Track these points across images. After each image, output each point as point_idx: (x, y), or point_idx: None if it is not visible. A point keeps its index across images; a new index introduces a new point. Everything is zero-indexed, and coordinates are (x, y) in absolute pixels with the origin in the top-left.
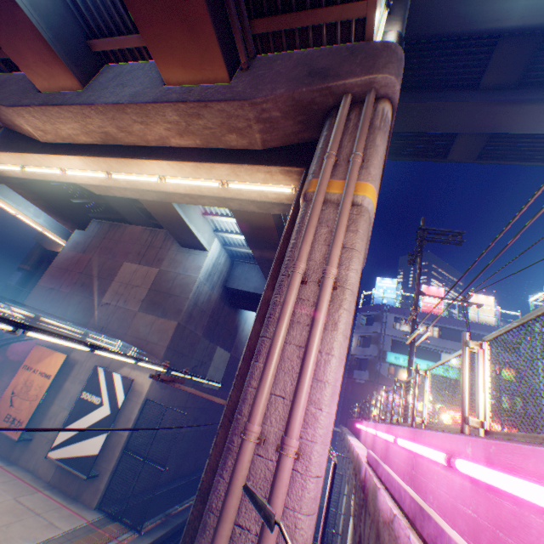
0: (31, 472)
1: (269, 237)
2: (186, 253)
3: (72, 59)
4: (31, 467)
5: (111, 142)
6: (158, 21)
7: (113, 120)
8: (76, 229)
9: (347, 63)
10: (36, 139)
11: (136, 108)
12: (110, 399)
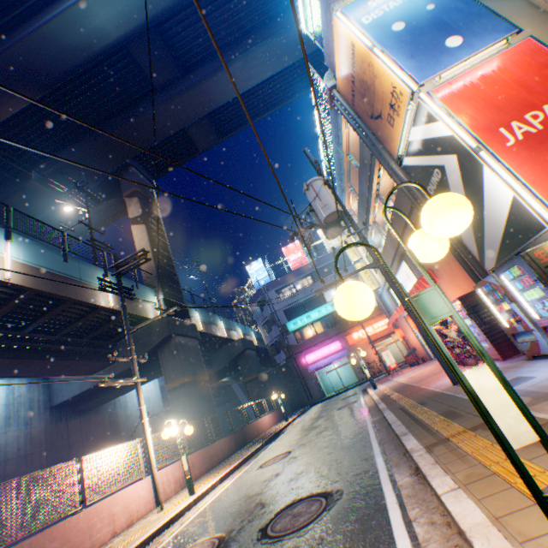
0: None
1: None
2: None
3: None
4: None
5: None
6: None
7: None
8: None
9: None
10: None
11: None
12: None
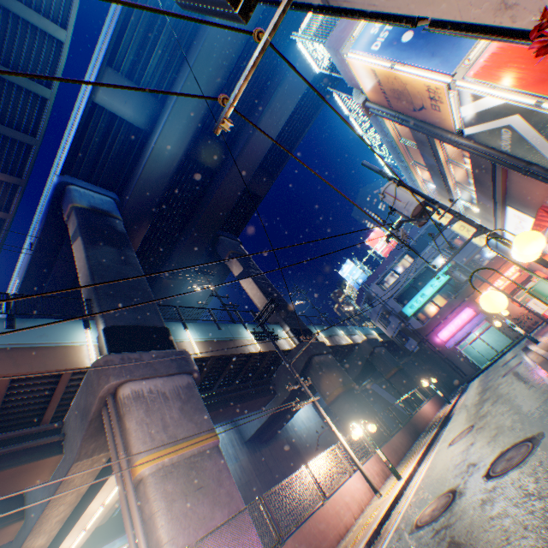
0: None
1: None
2: None
3: (5, 517)
4: None
5: (65, 518)
6: (7, 486)
7: (50, 518)
8: None
9: (89, 395)
10: None
11: (48, 508)
12: None
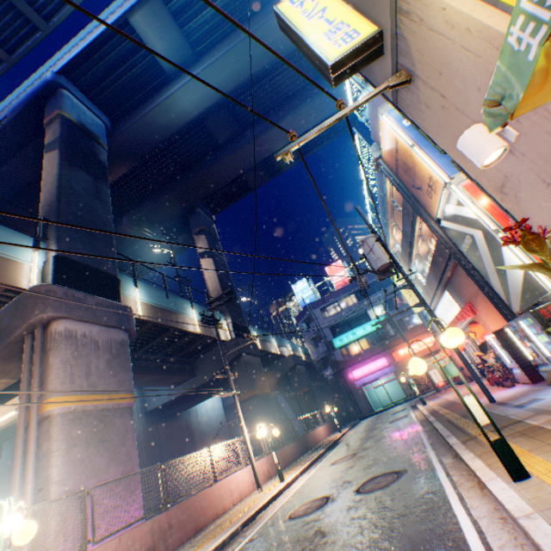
0: None
1: None
2: None
3: None
4: None
5: None
6: None
7: None
8: None
9: (16, 317)
10: None
11: None
12: None
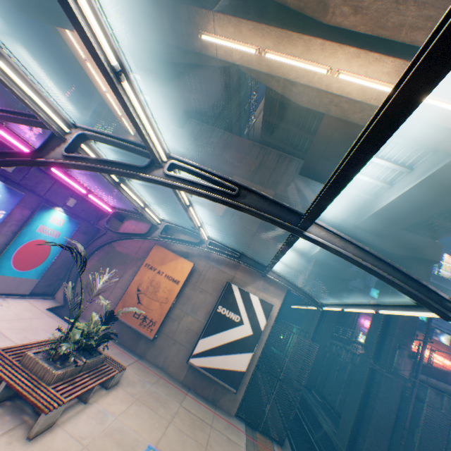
0: (160, 368)
1: (448, 196)
2: (303, 182)
3: None
4: (158, 363)
5: None
6: None
7: None
8: (171, 124)
9: None
10: (308, 16)
11: None
12: (250, 320)
